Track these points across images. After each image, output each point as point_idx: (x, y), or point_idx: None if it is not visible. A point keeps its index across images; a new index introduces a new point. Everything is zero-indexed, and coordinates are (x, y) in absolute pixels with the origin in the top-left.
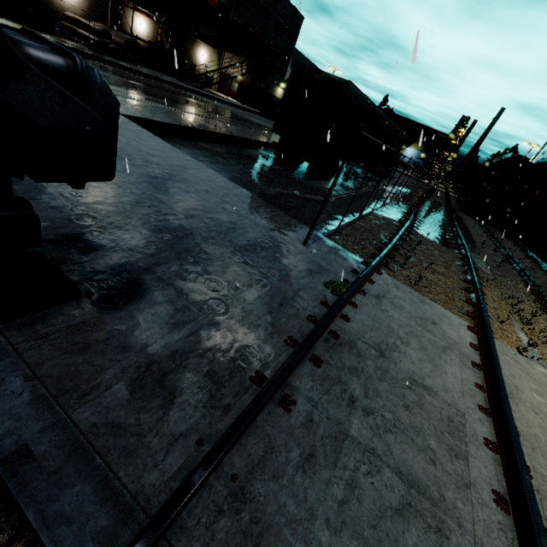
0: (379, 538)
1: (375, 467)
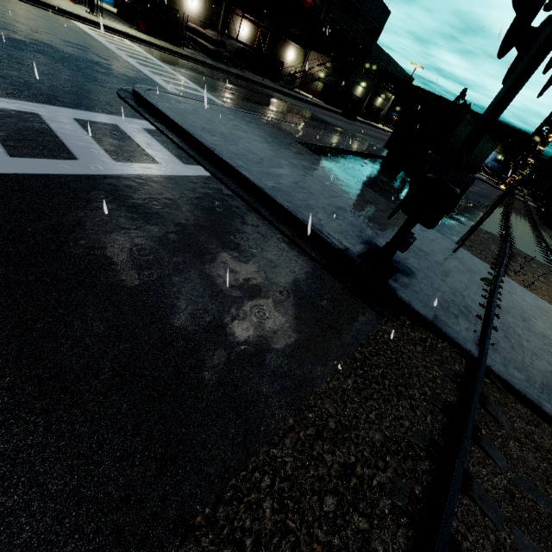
0: (547, 375)
1: (538, 358)
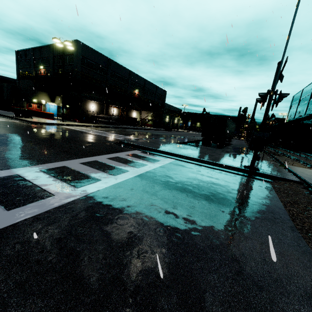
0: None
1: None
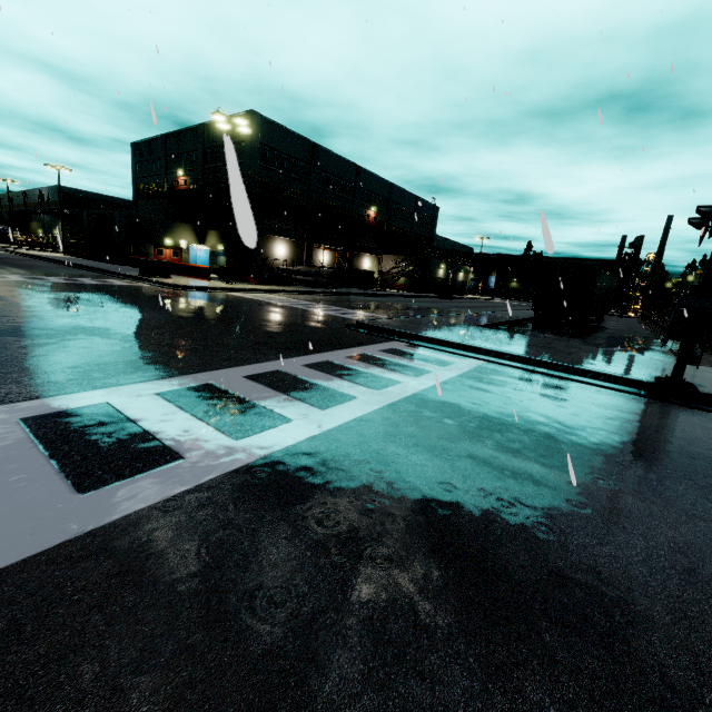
0: None
1: None
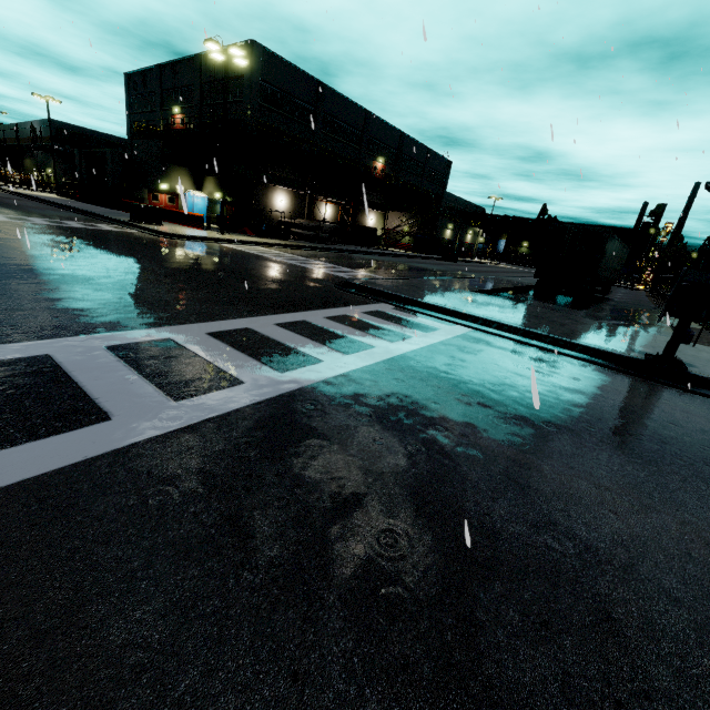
0: None
1: None
